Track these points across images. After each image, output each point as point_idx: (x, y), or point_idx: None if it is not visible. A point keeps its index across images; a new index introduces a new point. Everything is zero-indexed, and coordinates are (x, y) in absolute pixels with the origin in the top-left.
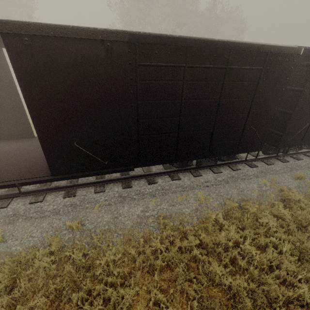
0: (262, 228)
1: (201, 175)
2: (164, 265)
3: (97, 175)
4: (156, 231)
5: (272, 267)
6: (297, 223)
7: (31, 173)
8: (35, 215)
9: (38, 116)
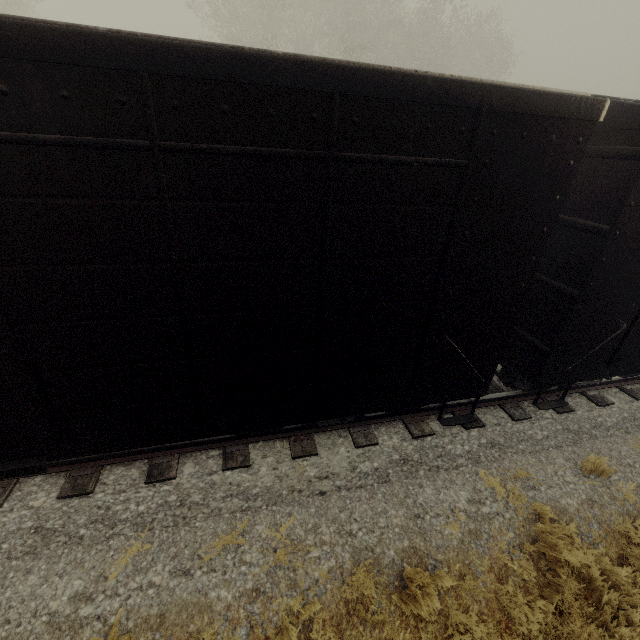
0: None
1: (313, 452)
2: None
3: None
4: None
5: None
6: None
7: None
8: None
9: None
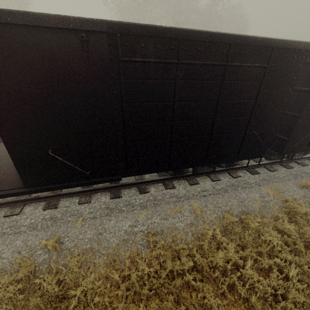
0: (265, 246)
1: (198, 183)
2: (151, 293)
3: (78, 186)
4: (145, 249)
5: (277, 296)
6: (304, 240)
7: (2, 184)
8: (8, 231)
9: (3, 120)
